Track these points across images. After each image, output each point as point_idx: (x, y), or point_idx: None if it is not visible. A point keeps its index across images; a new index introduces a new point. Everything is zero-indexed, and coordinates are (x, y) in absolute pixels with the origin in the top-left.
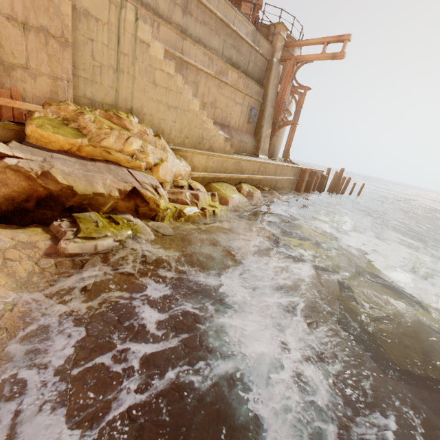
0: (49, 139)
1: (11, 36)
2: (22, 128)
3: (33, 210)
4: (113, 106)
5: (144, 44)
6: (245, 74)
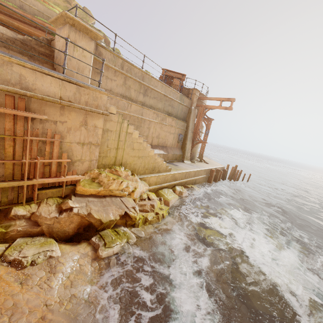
0: (87, 191)
1: (77, 149)
2: (75, 187)
3: (82, 233)
4: (113, 165)
5: (130, 134)
6: (176, 117)
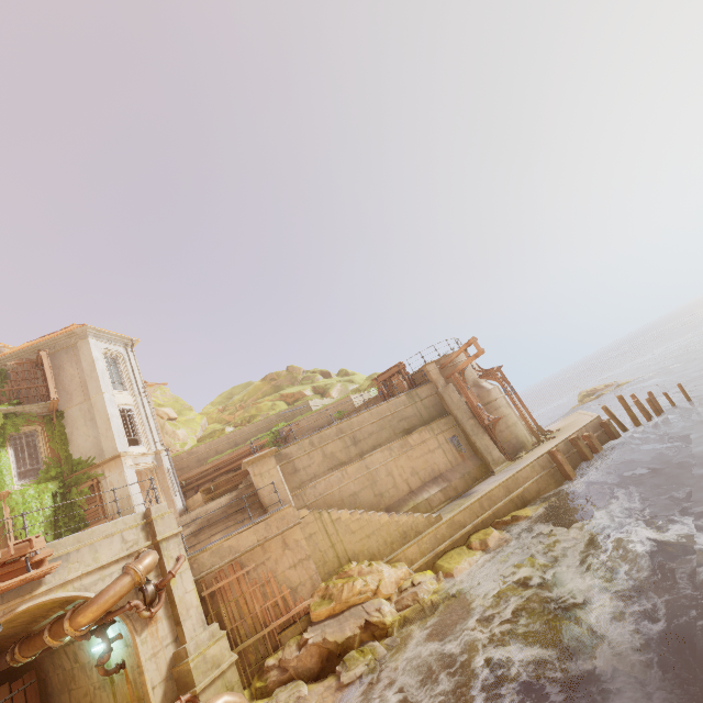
0: (320, 614)
1: (292, 574)
2: (309, 616)
3: (326, 665)
4: (340, 566)
5: (338, 519)
6: (424, 423)
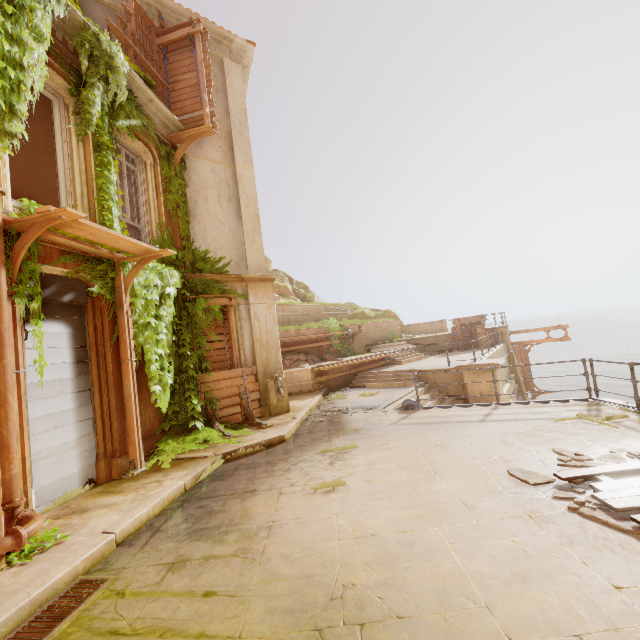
0: None
1: None
2: None
3: None
4: None
5: None
6: (507, 376)
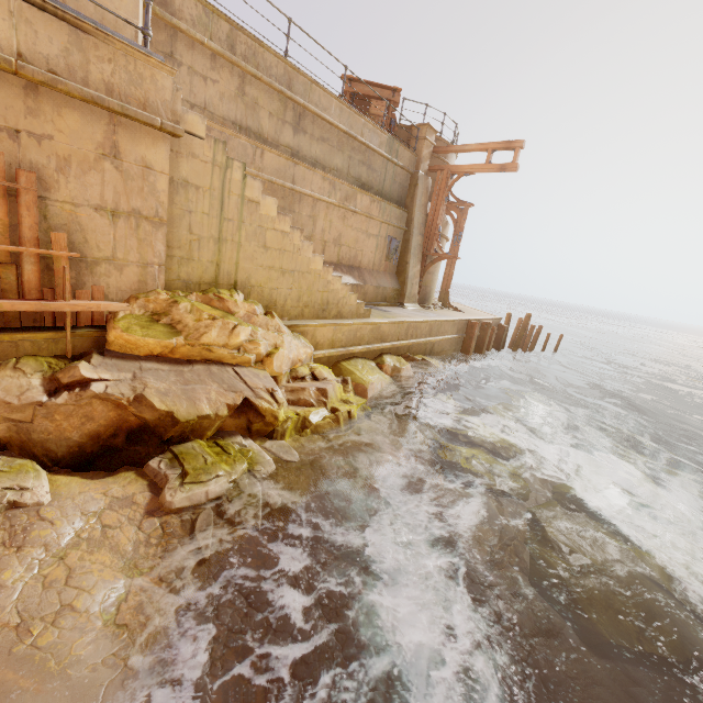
0: (137, 344)
1: (98, 228)
2: (103, 333)
3: (122, 448)
4: (212, 285)
5: (253, 203)
6: (380, 195)
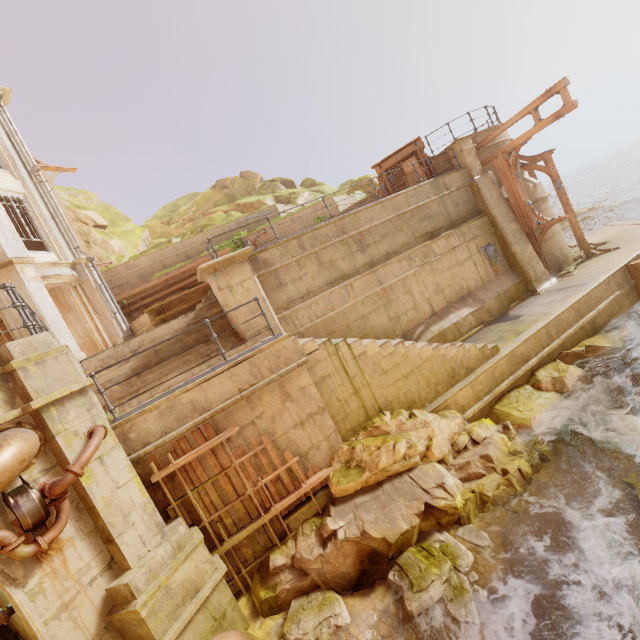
0: (346, 489)
1: (299, 436)
2: (328, 489)
3: (370, 568)
4: (367, 420)
5: (362, 355)
6: (452, 226)
